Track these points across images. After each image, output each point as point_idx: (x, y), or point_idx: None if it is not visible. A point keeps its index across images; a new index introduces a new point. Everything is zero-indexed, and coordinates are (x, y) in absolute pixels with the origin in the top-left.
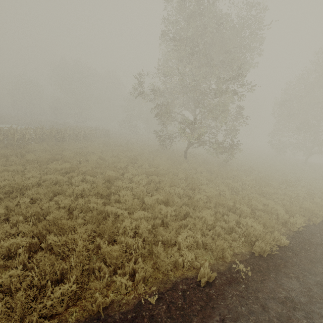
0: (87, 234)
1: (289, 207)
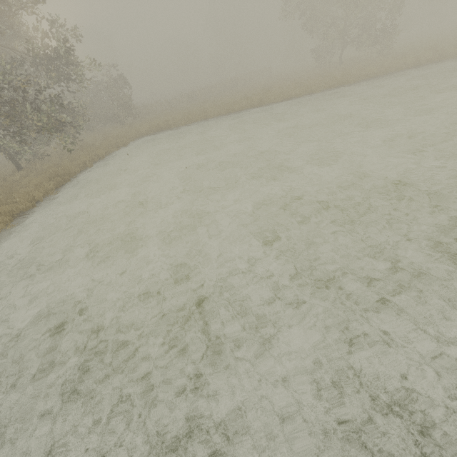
0: (261, 95)
1: (383, 65)
